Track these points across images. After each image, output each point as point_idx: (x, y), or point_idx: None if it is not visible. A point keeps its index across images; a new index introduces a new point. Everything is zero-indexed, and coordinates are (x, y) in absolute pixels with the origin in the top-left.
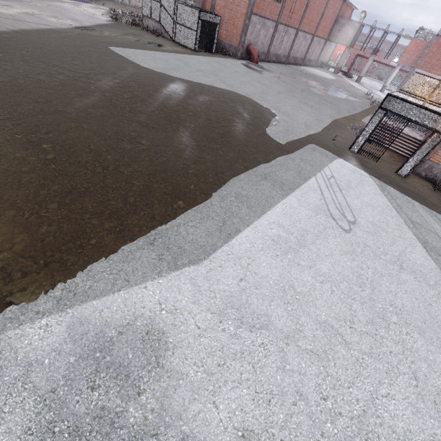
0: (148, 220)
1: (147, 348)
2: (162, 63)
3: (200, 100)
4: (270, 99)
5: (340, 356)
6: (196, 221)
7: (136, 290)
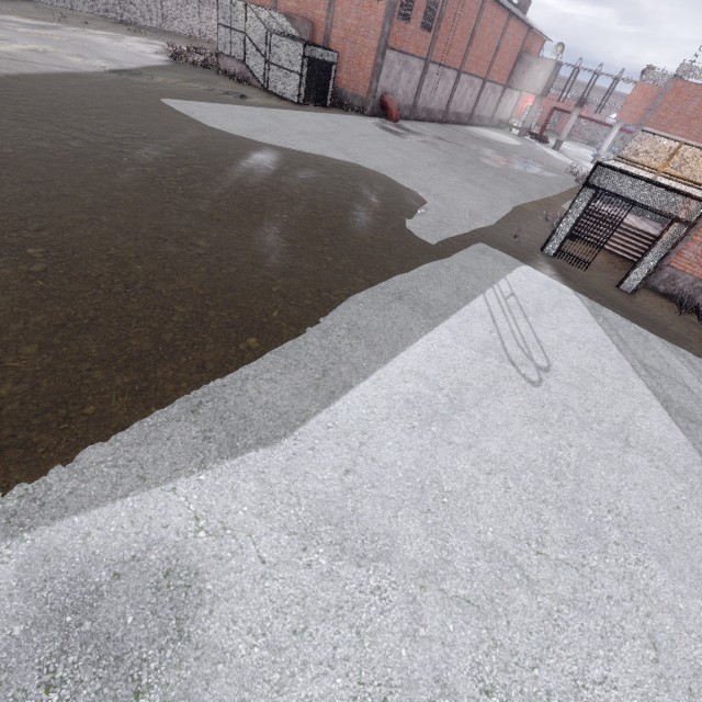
0: (193, 371)
1: (163, 603)
2: (245, 122)
3: (300, 178)
4: (415, 175)
5: (517, 608)
6: (275, 371)
7: (156, 495)
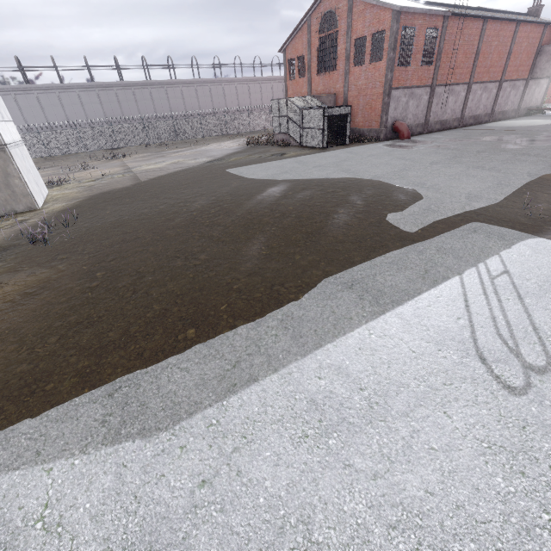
0: (132, 359)
1: None
2: (275, 169)
3: (297, 198)
4: (412, 175)
5: None
6: (193, 361)
7: (36, 472)
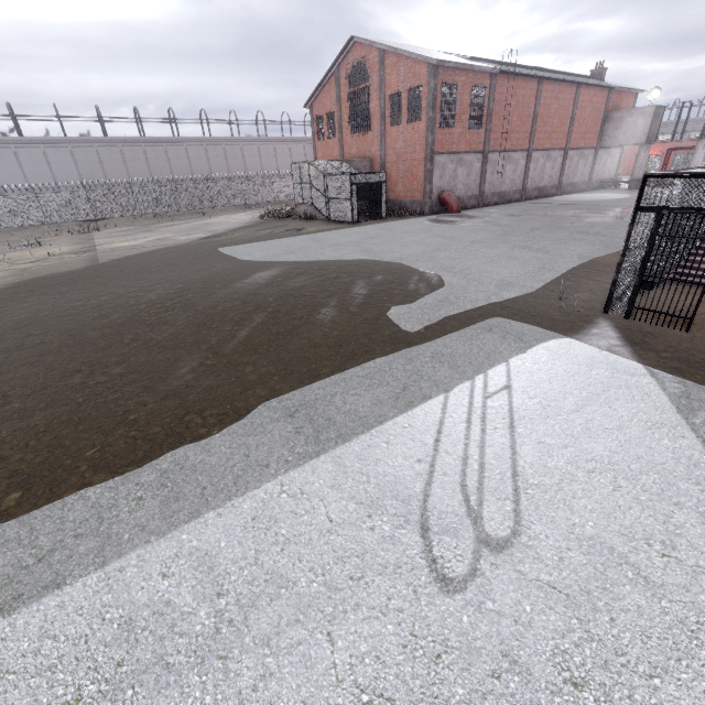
0: None
1: None
2: (280, 248)
3: (285, 286)
4: (444, 256)
5: None
6: None
7: None
